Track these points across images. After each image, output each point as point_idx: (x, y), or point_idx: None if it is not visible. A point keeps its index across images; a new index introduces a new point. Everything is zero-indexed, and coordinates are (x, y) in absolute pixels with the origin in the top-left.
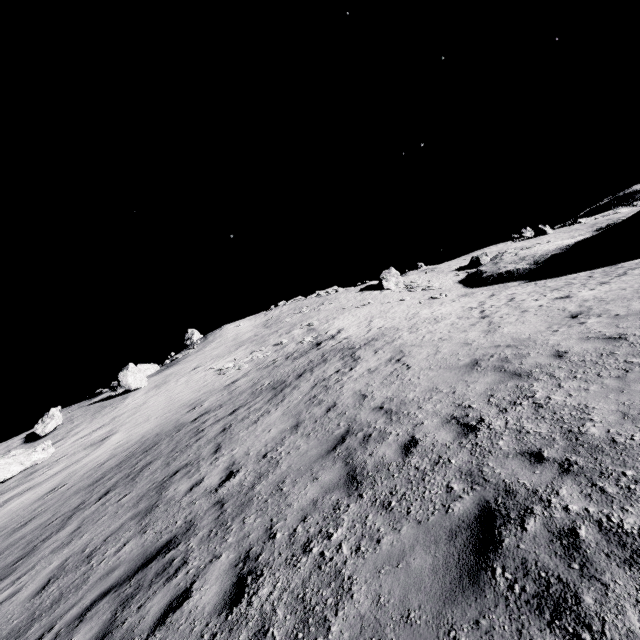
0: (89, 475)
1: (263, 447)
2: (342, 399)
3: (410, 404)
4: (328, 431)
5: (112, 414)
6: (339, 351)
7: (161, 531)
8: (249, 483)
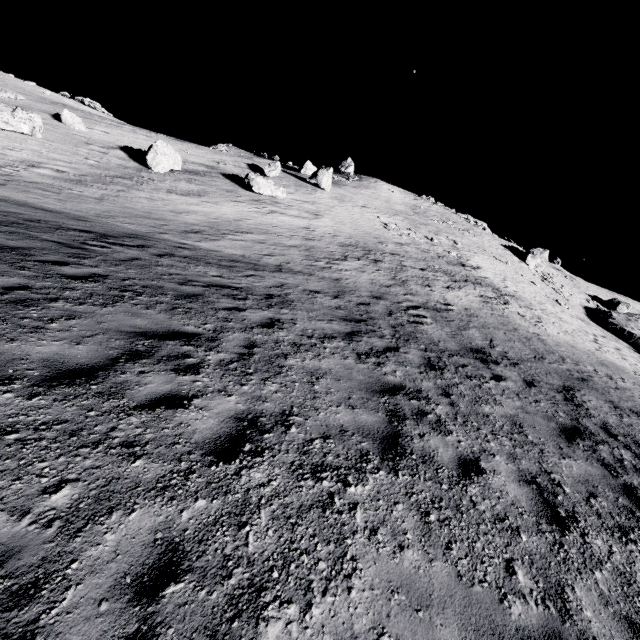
0: (330, 237)
1: (462, 304)
2: (506, 315)
3: (550, 343)
4: (502, 323)
5: (311, 197)
6: (489, 285)
7: (425, 302)
8: (465, 314)
